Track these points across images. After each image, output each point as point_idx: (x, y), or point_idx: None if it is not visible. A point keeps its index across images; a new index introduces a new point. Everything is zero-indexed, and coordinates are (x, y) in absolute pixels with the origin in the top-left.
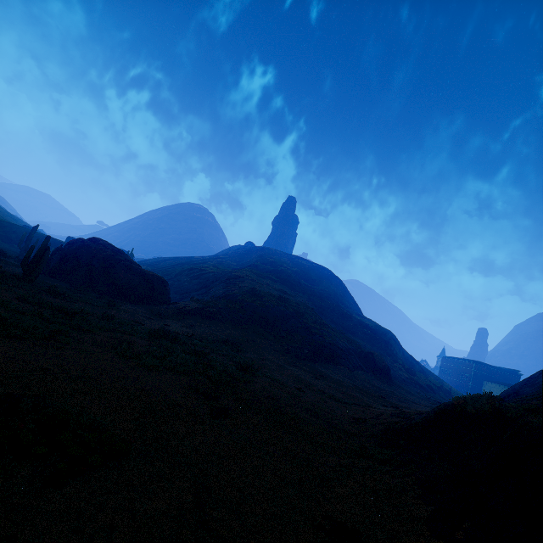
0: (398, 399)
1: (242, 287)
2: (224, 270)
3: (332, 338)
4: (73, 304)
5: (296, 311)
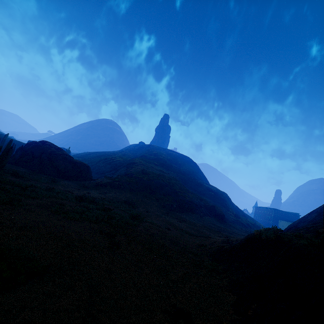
0: (228, 232)
1: (136, 169)
2: (126, 159)
3: (190, 197)
4: (28, 181)
5: (169, 182)
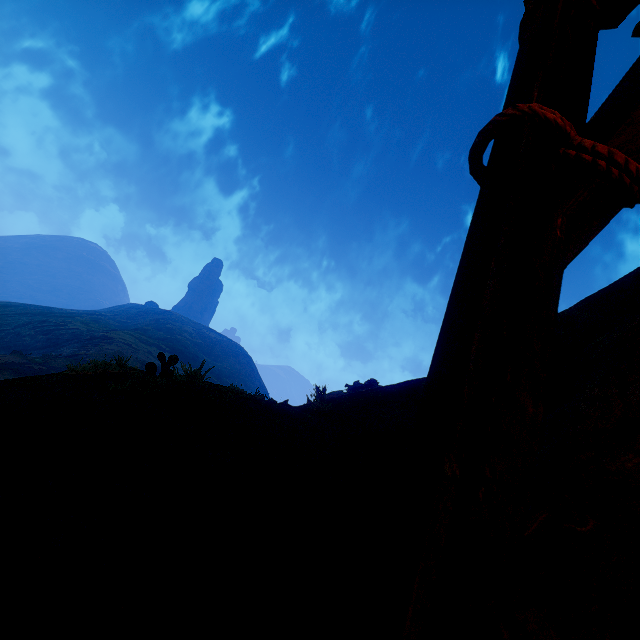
0: None
1: (104, 349)
2: (96, 329)
3: None
4: None
5: None
